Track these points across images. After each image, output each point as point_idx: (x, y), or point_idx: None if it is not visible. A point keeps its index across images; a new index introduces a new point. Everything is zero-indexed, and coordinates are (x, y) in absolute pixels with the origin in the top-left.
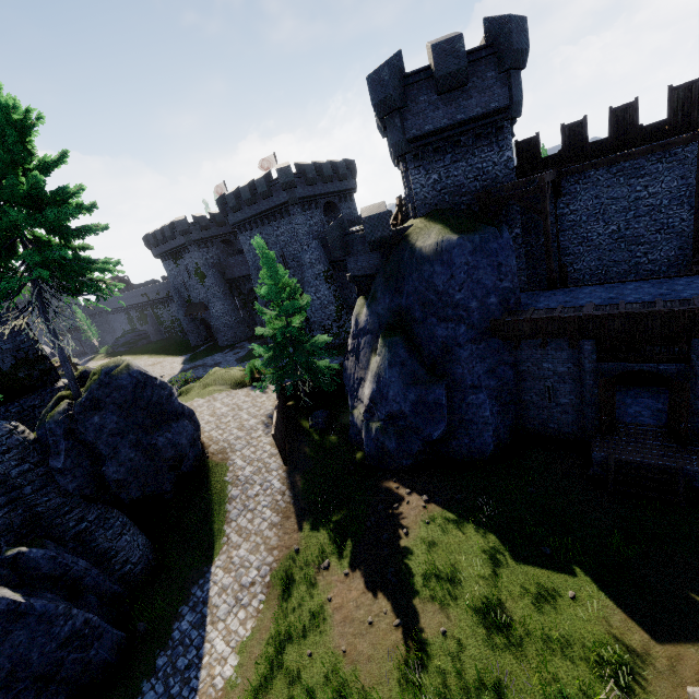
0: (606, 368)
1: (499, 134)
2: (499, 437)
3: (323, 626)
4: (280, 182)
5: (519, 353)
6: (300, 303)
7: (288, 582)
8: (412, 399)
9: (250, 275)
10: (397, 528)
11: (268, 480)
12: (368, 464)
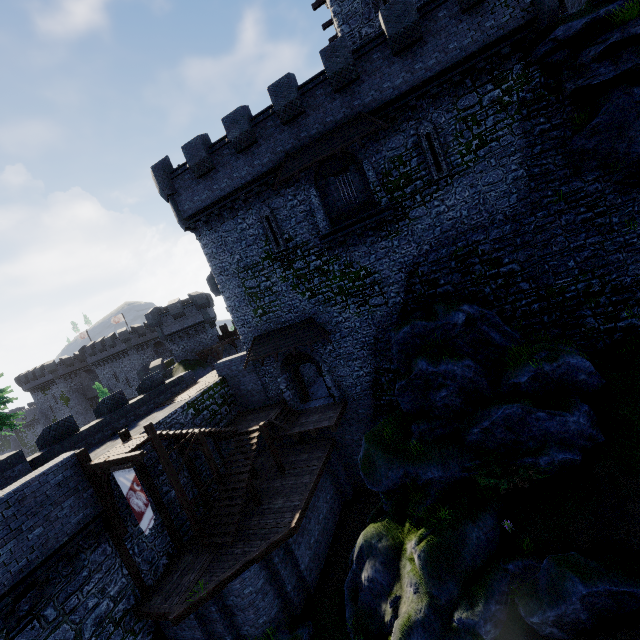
0: None
1: (204, 329)
2: None
3: None
4: (120, 340)
5: None
6: None
7: None
8: None
9: None
10: None
11: None
12: None
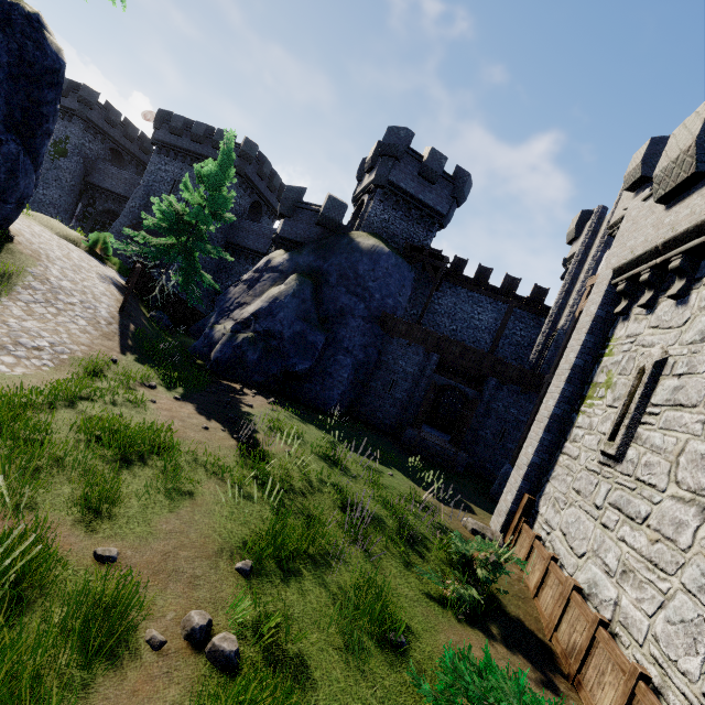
0: (437, 379)
1: (431, 227)
2: (342, 401)
3: (143, 410)
4: (242, 148)
5: (388, 345)
6: (226, 214)
7: (95, 373)
8: (296, 329)
9: (124, 197)
10: (240, 402)
11: (93, 304)
12: (210, 369)
